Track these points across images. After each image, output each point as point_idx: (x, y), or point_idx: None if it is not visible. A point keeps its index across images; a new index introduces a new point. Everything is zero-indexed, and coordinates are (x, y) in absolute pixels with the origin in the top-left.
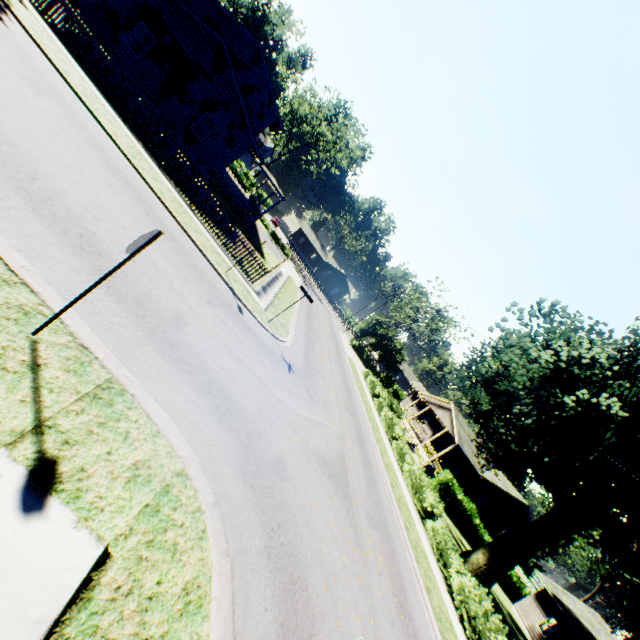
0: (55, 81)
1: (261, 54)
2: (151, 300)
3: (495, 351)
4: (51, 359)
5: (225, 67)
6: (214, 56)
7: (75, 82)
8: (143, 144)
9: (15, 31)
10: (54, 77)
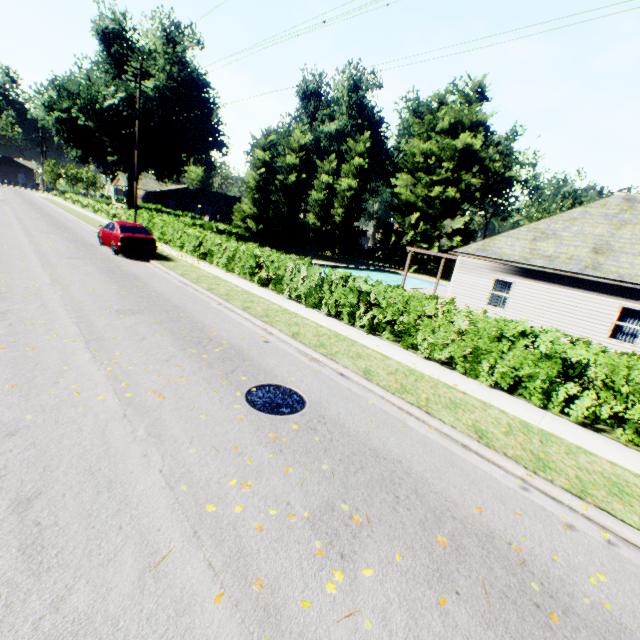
0: None
1: None
2: None
3: None
4: None
5: None
6: None
7: None
8: None
9: None
10: None
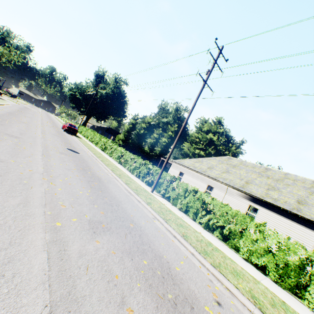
0: None
1: None
2: None
3: None
4: None
5: None
6: None
7: None
8: None
9: None
10: None
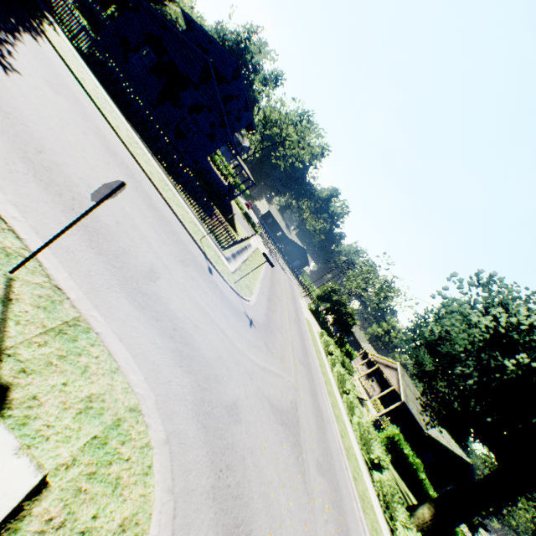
0: (73, 85)
1: (240, 71)
2: (129, 255)
3: (437, 317)
4: (23, 295)
5: (210, 79)
6: (201, 71)
7: (89, 87)
8: (140, 137)
9: (46, 49)
10: (73, 83)
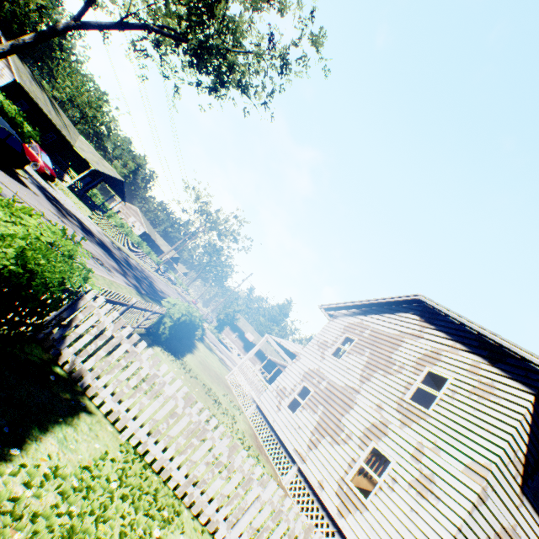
0: None
1: None
2: None
3: None
4: None
5: None
6: None
7: None
8: None
9: None
10: None
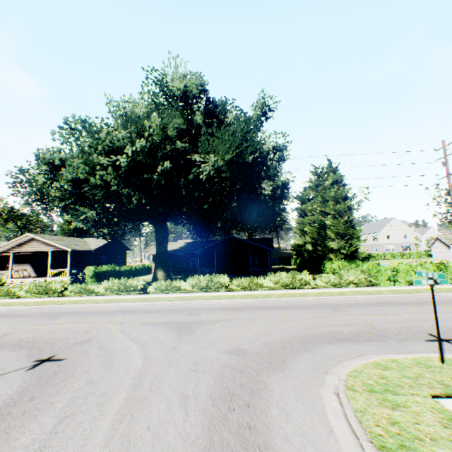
0: None
1: None
2: None
3: (44, 175)
4: None
5: None
6: None
7: None
8: None
9: None
10: None
